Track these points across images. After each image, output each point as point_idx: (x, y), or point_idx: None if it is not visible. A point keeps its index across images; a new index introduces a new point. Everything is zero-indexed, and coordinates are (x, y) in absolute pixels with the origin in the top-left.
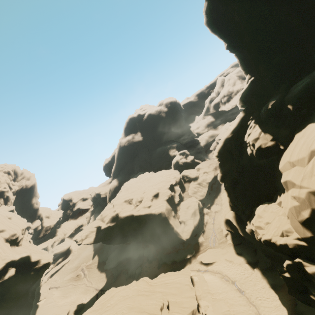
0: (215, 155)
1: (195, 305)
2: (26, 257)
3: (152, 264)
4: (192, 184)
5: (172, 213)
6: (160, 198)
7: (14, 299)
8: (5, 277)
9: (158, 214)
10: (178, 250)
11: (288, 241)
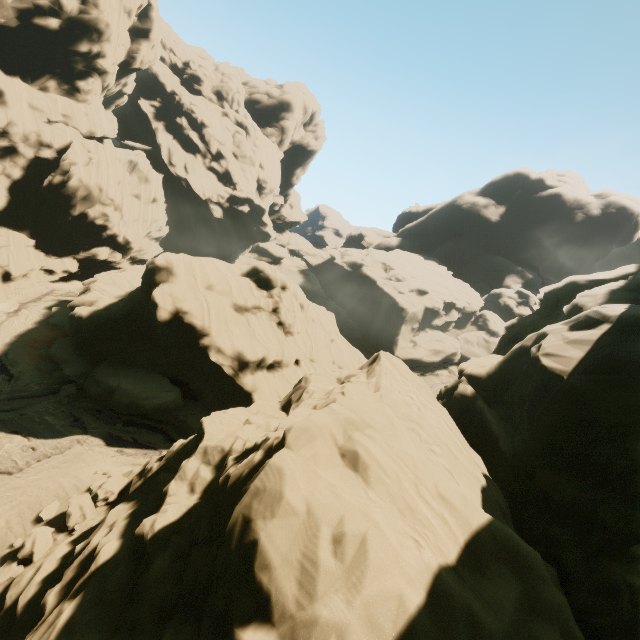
0: (540, 297)
1: (349, 367)
2: (263, 210)
3: None
4: (479, 333)
5: (415, 324)
6: (423, 299)
7: (230, 233)
8: (240, 208)
9: (401, 307)
10: None
11: (476, 367)
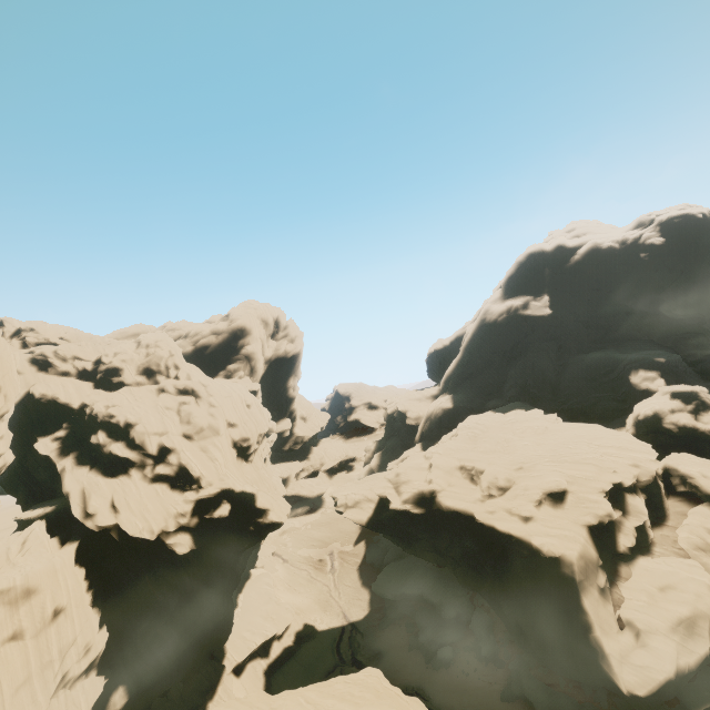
0: None
1: None
2: (250, 495)
3: (488, 669)
4: (700, 513)
5: (598, 577)
6: (569, 509)
7: (218, 557)
8: (215, 514)
9: (550, 557)
10: (588, 701)
11: None
